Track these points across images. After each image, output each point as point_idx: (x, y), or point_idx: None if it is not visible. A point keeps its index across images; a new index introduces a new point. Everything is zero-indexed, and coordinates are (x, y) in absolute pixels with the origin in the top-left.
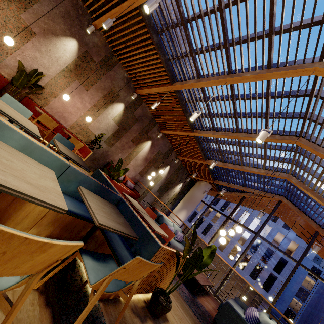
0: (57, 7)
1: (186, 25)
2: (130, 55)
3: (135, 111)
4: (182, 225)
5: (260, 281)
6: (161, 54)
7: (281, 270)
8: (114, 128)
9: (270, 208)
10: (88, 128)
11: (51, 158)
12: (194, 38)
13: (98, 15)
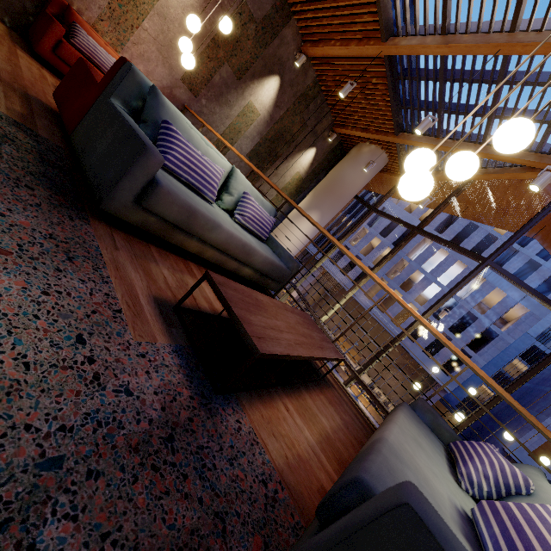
0: None
1: None
2: None
3: None
4: (282, 205)
5: (440, 359)
6: None
7: (479, 347)
8: None
9: (526, 216)
10: None
11: None
12: None
13: None
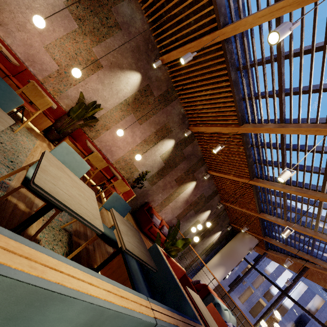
0: (129, 42)
1: (282, 62)
2: (193, 91)
3: (185, 148)
4: (234, 308)
5: None
6: (236, 92)
7: None
8: (159, 165)
9: None
10: (133, 164)
11: (129, 325)
12: (291, 77)
13: (167, 50)
